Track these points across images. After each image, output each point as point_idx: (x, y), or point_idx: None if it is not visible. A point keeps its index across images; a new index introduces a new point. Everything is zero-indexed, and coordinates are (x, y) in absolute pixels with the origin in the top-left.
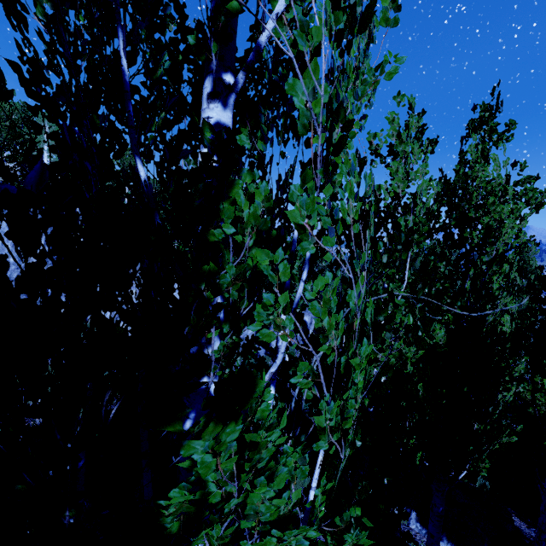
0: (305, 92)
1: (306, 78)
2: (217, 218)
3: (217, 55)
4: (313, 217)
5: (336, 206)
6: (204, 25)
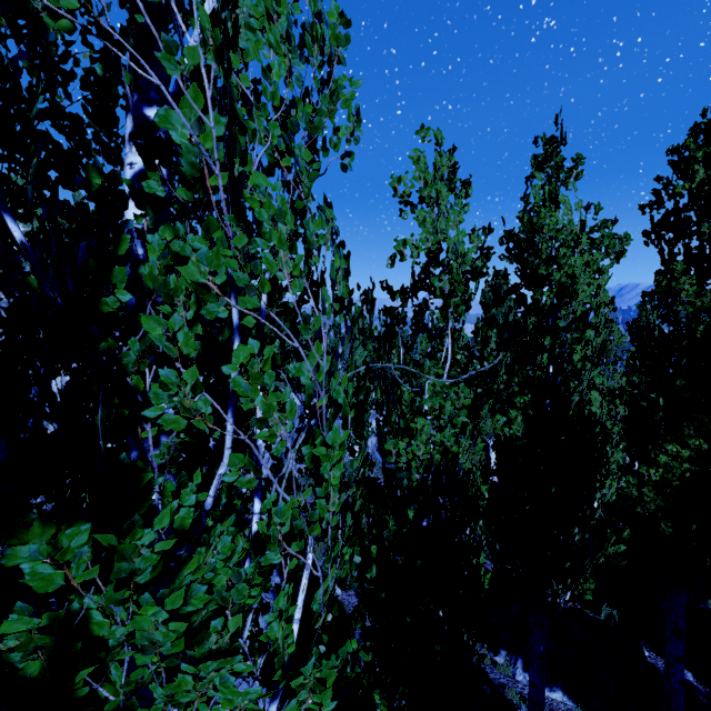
0: (186, 124)
1: (184, 107)
2: (108, 283)
3: (132, 87)
4: (220, 274)
5: (313, 264)
6: (110, 51)
